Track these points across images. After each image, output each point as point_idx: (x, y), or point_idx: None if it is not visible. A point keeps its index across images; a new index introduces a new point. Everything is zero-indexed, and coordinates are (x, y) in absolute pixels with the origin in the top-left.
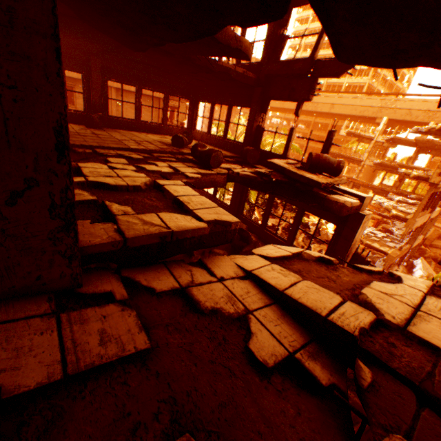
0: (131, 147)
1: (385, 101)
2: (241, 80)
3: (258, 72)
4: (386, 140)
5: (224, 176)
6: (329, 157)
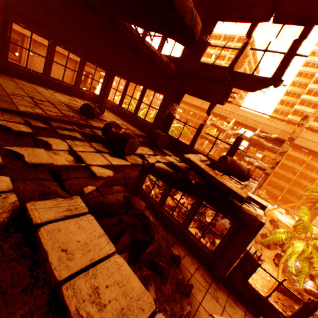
0: (19, 109)
1: (233, 108)
2: (164, 68)
3: (177, 65)
4: (233, 134)
5: (138, 167)
6: (241, 164)
